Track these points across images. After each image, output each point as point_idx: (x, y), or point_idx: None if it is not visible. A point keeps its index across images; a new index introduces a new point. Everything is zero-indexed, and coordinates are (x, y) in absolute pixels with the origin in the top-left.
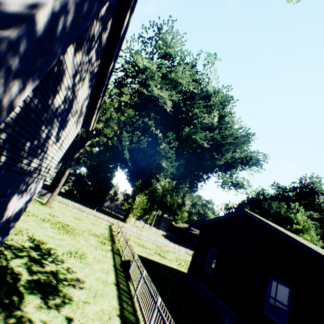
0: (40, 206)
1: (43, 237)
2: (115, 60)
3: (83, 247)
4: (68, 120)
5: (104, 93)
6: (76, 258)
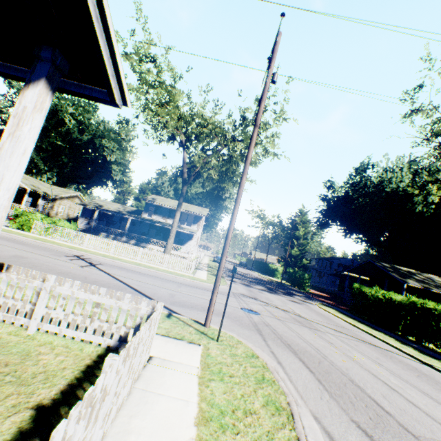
0: None
1: None
2: None
3: None
4: None
5: None
6: None
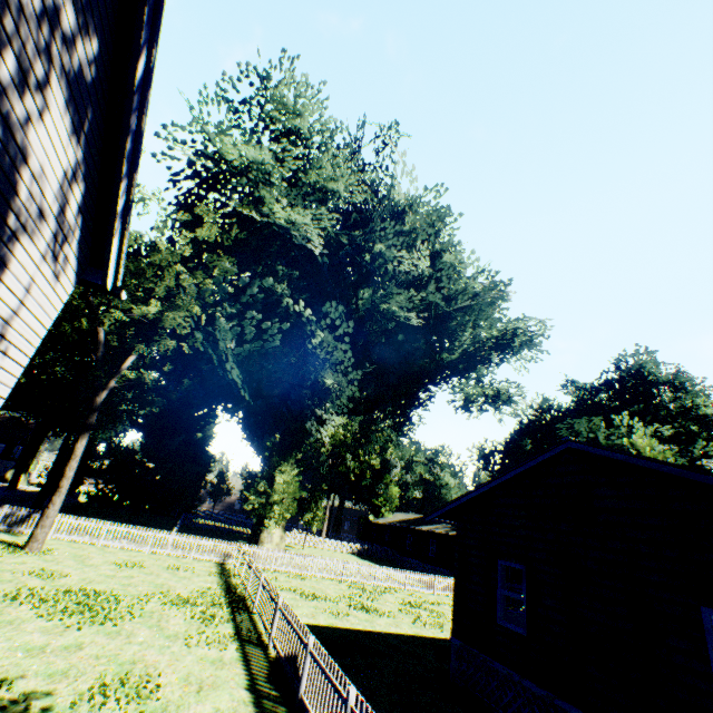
0: (9, 555)
1: (3, 659)
2: (149, 46)
3: (146, 654)
4: (6, 239)
5: (132, 162)
6: (122, 706)
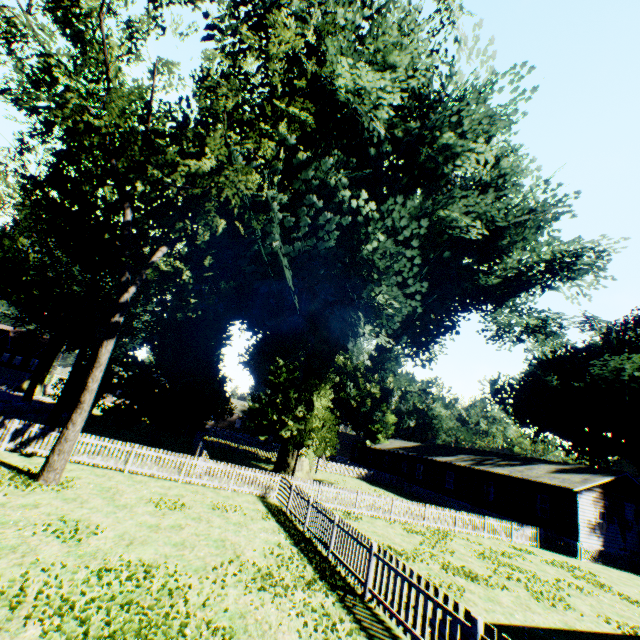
0: (16, 492)
1: None
2: None
3: None
4: None
5: None
6: None
